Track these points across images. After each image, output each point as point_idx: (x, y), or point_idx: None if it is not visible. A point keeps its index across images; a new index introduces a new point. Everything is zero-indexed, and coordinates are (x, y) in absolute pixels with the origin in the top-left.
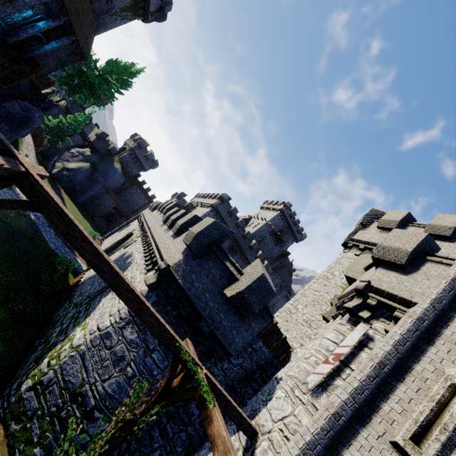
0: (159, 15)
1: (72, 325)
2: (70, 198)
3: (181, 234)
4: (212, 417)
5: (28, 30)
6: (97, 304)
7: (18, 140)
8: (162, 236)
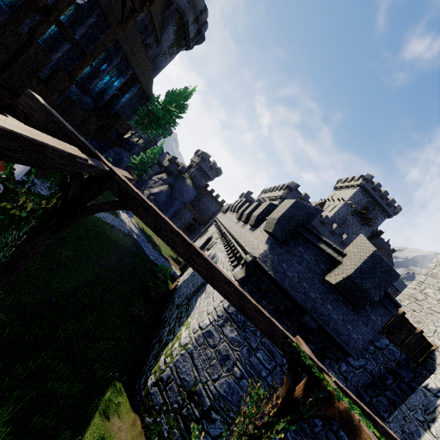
0: (199, 38)
1: (177, 325)
2: None
3: (259, 225)
4: None
5: (109, 92)
6: (194, 304)
7: None
8: (240, 231)
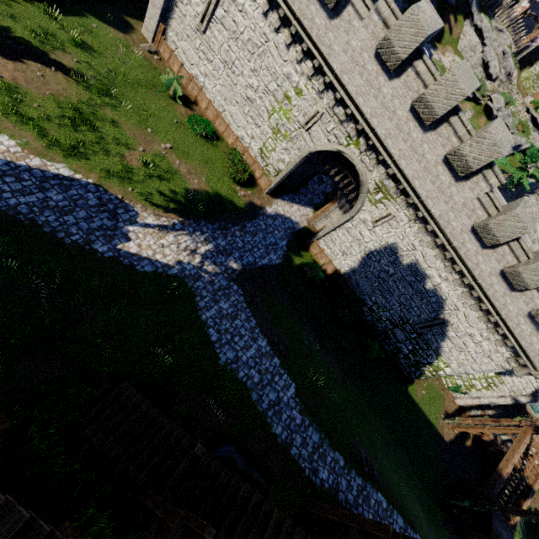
0: None
1: (423, 354)
2: None
3: None
4: None
5: None
6: (438, 345)
7: None
8: (503, 299)
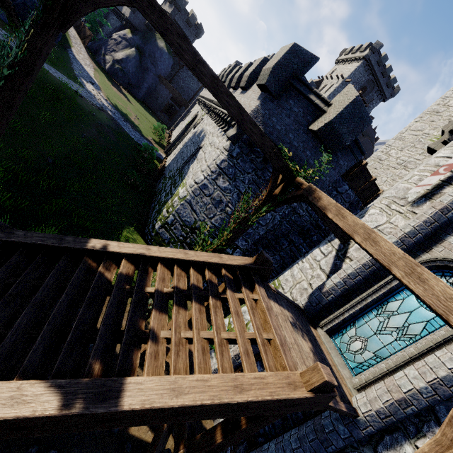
0: None
1: (173, 188)
2: (130, 95)
3: (251, 86)
4: (320, 197)
5: None
6: (187, 170)
7: (65, 34)
8: None
